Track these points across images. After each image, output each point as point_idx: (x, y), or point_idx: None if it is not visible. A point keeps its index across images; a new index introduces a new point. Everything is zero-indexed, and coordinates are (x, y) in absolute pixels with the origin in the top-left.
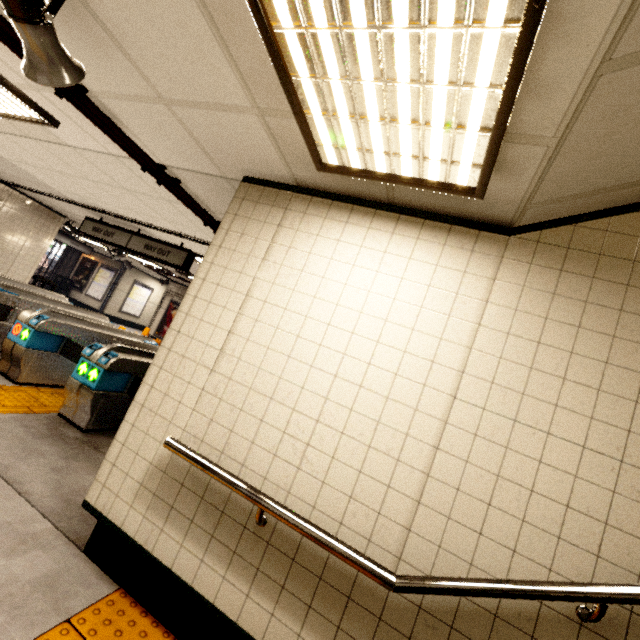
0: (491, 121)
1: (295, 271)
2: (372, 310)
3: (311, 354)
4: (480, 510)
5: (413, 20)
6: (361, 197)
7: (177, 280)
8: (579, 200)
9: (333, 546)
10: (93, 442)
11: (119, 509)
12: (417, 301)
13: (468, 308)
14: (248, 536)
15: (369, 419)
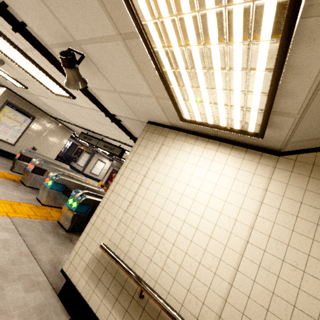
0: (263, 106)
1: (168, 166)
2: (204, 189)
3: (173, 208)
4: (262, 312)
5: (222, 67)
6: (201, 133)
7: (116, 160)
8: (318, 140)
9: (176, 318)
10: (70, 237)
11: (76, 276)
12: (228, 186)
13: (256, 193)
14: (134, 303)
15: (200, 247)
